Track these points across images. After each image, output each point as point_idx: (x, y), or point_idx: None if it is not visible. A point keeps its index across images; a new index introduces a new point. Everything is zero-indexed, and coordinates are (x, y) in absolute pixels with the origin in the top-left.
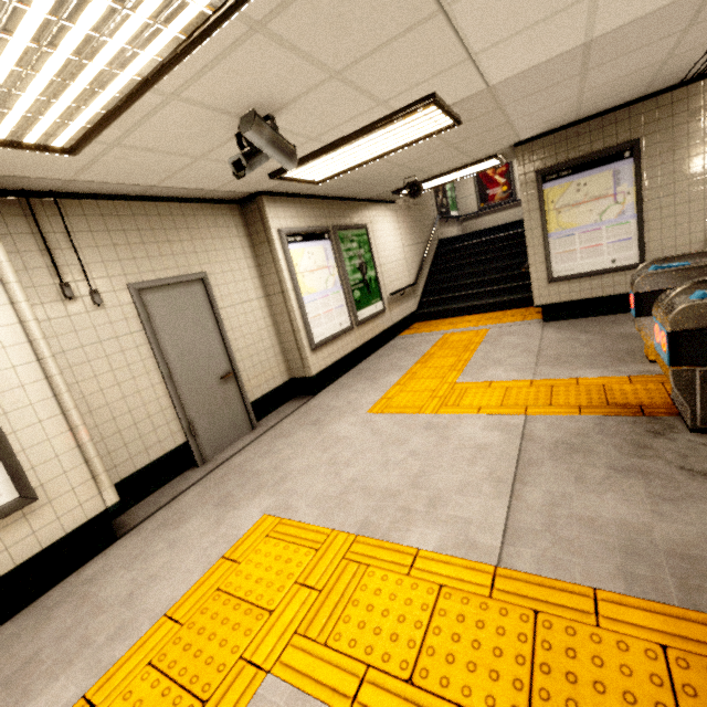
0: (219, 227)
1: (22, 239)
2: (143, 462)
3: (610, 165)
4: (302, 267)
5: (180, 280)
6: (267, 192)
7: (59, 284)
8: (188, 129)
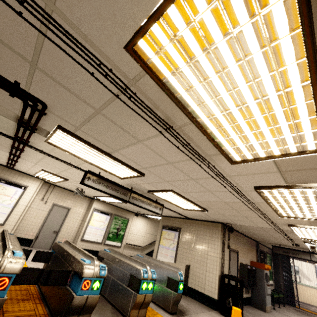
0: (83, 201)
1: (45, 189)
2: (22, 236)
3: (175, 231)
4: (95, 218)
5: (64, 207)
6: (98, 199)
7: (43, 197)
8: (71, 186)
